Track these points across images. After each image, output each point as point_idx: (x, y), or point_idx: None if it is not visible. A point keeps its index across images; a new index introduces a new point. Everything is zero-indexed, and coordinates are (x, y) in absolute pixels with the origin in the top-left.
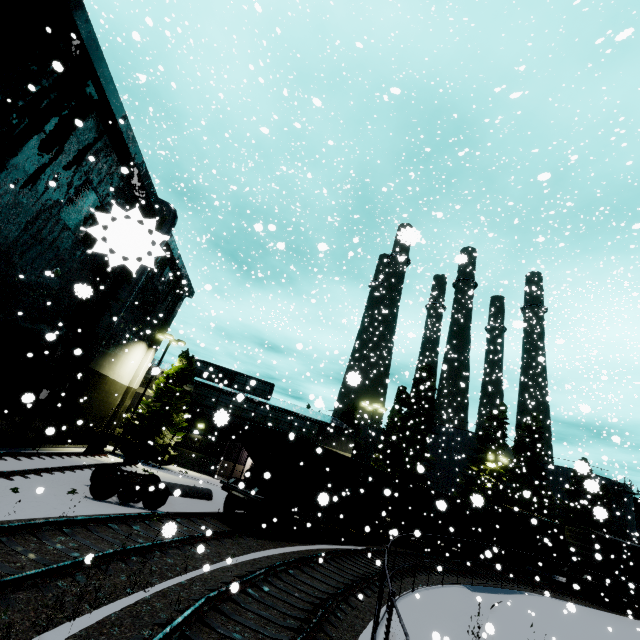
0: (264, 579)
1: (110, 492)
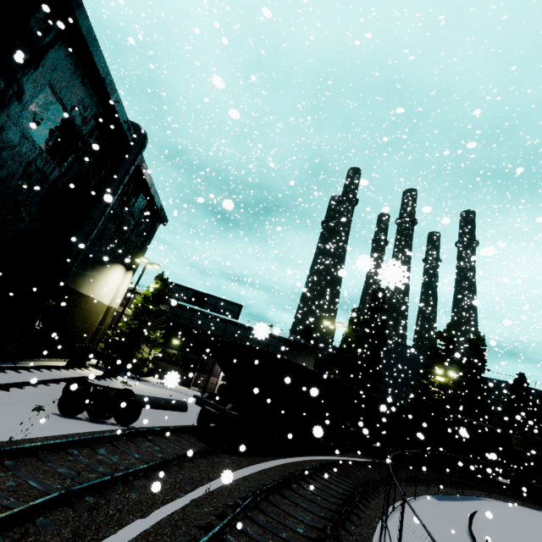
0: (244, 514)
1: (79, 408)
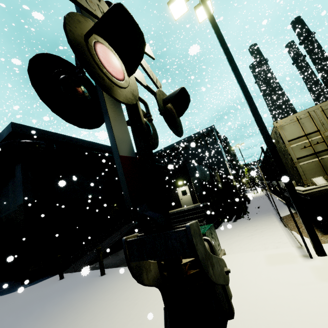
0: None
1: None
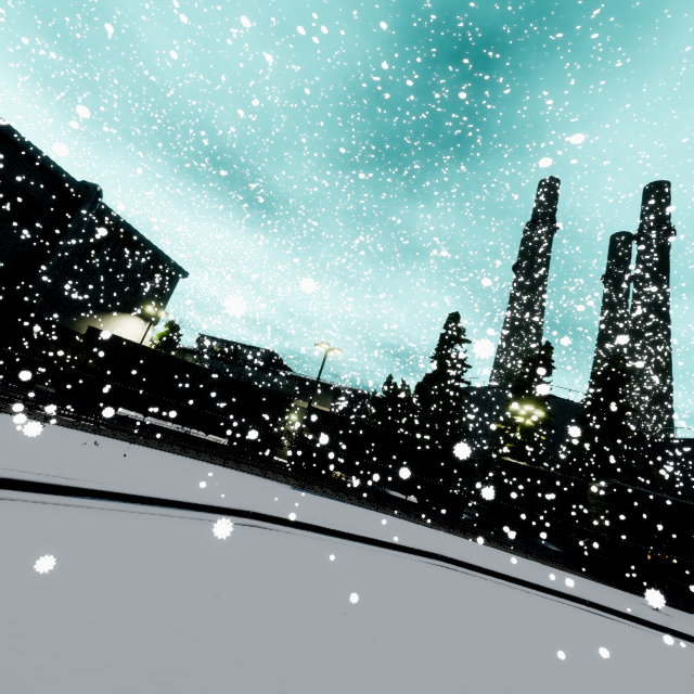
0: None
1: None
